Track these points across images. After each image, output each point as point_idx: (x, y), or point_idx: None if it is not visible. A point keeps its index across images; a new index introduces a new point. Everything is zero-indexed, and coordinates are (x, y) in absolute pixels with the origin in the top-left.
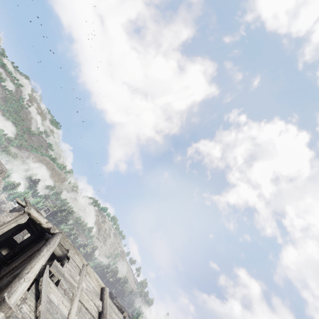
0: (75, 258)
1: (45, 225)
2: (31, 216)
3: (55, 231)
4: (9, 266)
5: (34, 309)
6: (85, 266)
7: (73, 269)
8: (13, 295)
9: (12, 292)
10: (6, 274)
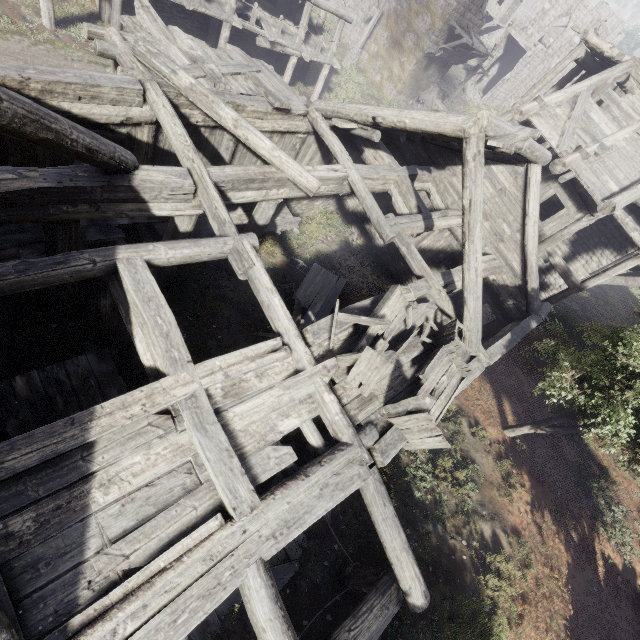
0: None
1: (608, 52)
2: (588, 44)
3: (622, 57)
4: None
5: (566, 114)
6: None
7: (639, 103)
8: (547, 97)
9: (546, 96)
10: None
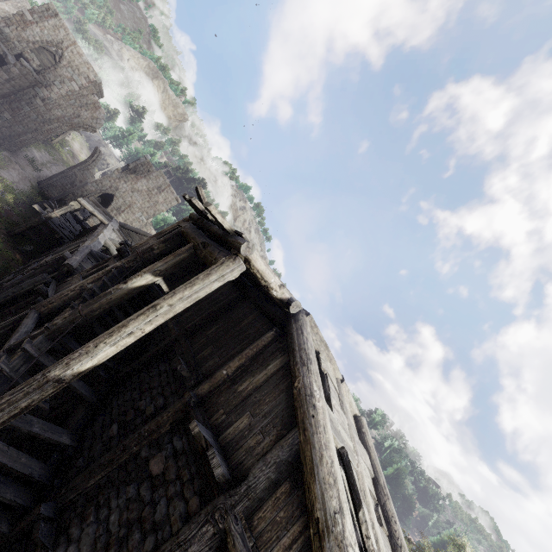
0: (329, 373)
1: (277, 291)
2: (250, 266)
3: (298, 310)
4: (194, 344)
5: None
6: (340, 384)
7: (338, 406)
8: None
9: None
10: (214, 390)
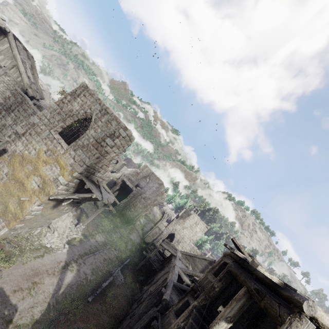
0: None
1: None
2: (318, 324)
3: None
4: None
5: None
6: None
7: None
8: None
9: None
10: None
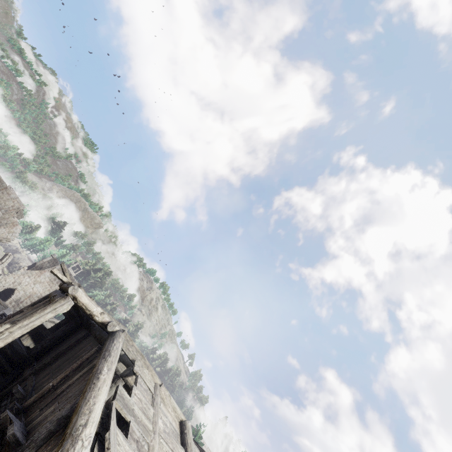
0: (144, 376)
1: (99, 317)
2: (77, 301)
3: (115, 328)
4: (39, 377)
5: None
6: (158, 387)
7: (143, 397)
8: None
9: None
10: (38, 399)
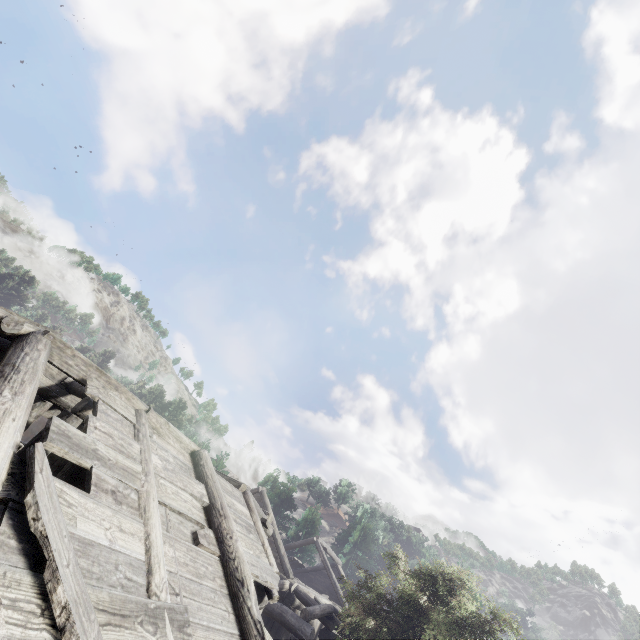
0: (110, 401)
1: None
2: None
3: (21, 328)
4: None
5: (36, 606)
6: (143, 414)
7: (115, 430)
8: None
9: None
10: None
